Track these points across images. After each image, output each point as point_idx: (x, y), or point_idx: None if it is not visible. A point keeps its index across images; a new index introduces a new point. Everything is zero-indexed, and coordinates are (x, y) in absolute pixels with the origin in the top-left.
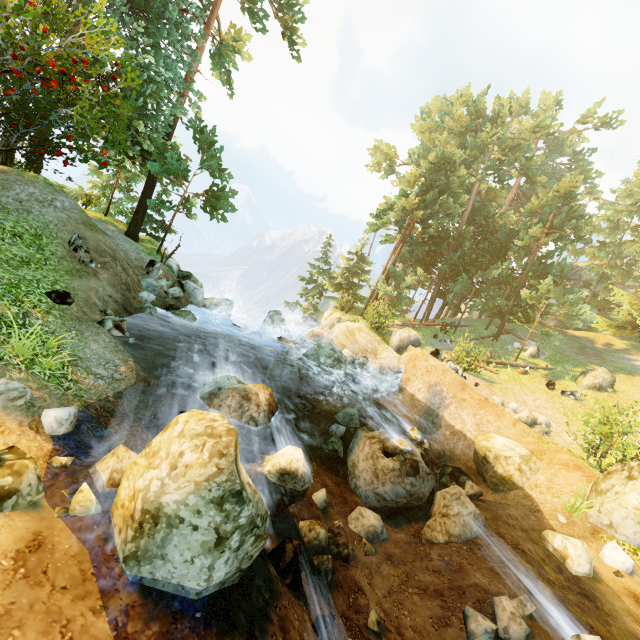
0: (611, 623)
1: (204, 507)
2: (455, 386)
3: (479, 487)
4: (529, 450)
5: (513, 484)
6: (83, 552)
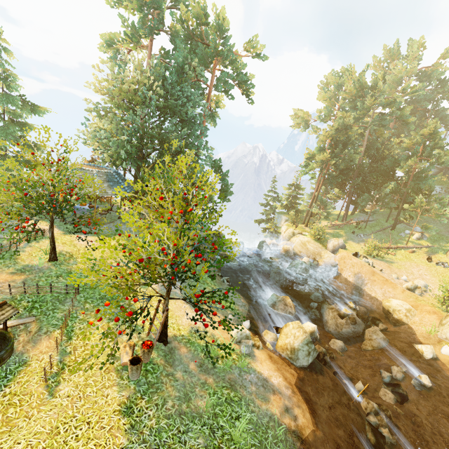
0: (438, 373)
1: (304, 345)
2: (369, 273)
3: (385, 325)
4: (411, 305)
5: (403, 322)
6: (278, 357)
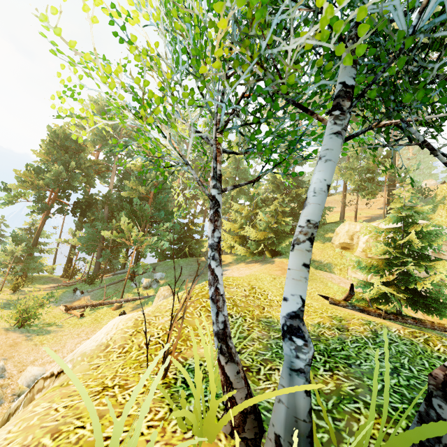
0: None
1: None
2: None
3: None
4: None
5: None
6: None
